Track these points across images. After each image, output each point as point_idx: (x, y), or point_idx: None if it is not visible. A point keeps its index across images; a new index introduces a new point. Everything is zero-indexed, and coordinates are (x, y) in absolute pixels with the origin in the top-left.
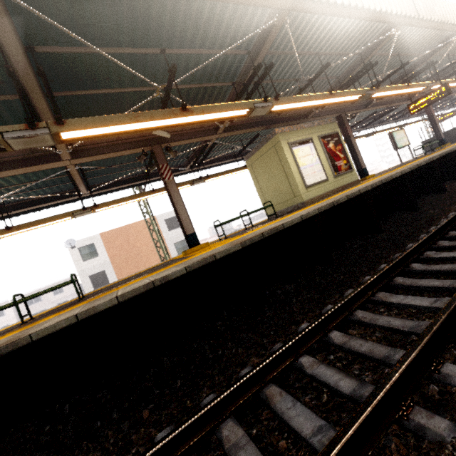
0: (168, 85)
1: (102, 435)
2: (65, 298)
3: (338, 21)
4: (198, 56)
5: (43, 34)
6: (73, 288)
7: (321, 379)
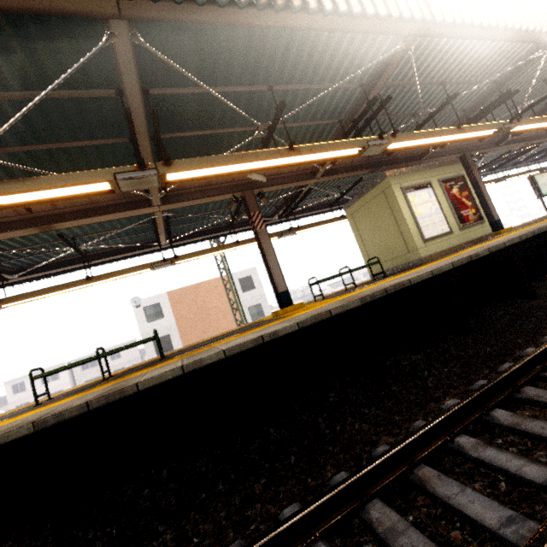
0: (273, 123)
1: (209, 507)
2: (122, 364)
3: (470, 44)
4: (305, 92)
5: (158, 76)
6: (131, 354)
7: (494, 463)
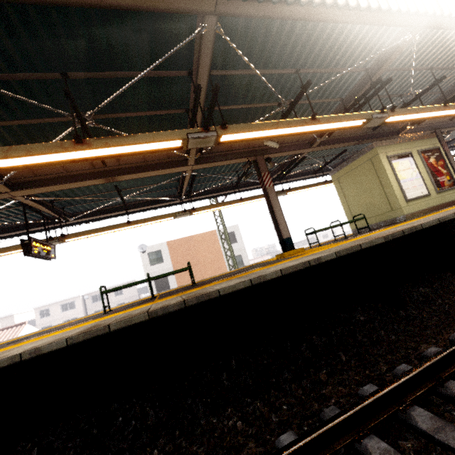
0: (296, 99)
1: (284, 387)
2: (123, 300)
3: None
4: (321, 75)
5: (219, 61)
6: (131, 292)
7: None
